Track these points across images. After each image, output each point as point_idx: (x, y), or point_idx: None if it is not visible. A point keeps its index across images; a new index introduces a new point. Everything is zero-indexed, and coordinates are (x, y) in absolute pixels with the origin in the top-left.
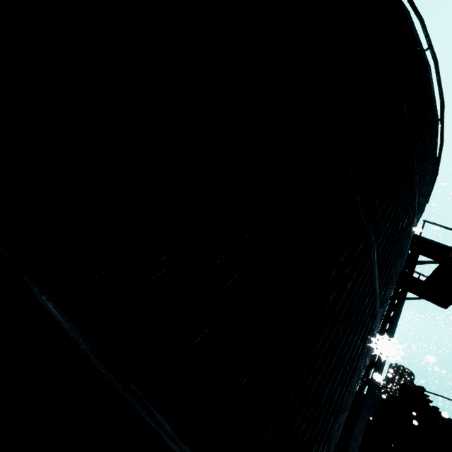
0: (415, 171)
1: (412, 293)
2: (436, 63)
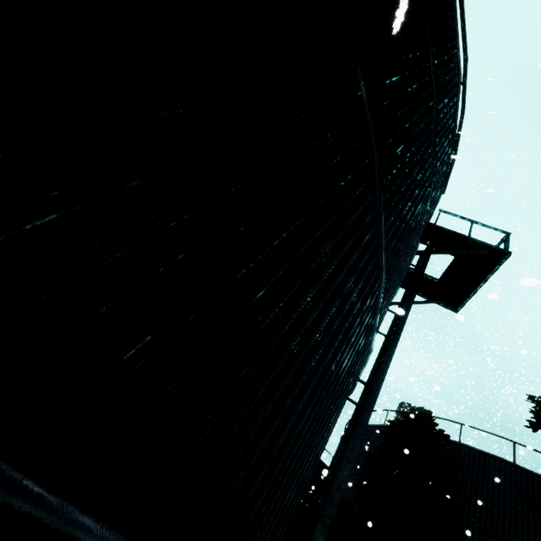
0: (434, 112)
1: (424, 297)
2: (462, 4)
